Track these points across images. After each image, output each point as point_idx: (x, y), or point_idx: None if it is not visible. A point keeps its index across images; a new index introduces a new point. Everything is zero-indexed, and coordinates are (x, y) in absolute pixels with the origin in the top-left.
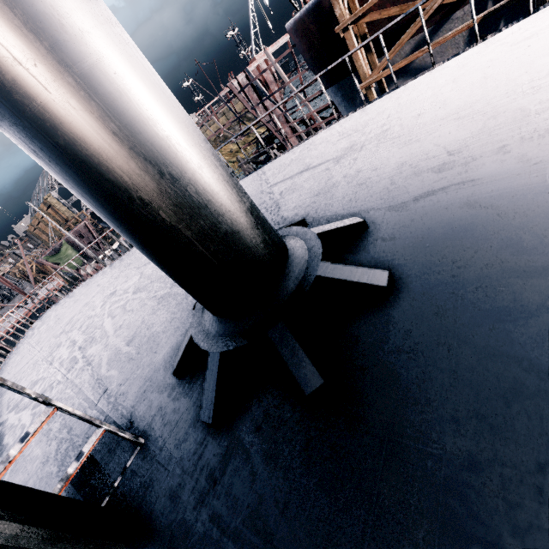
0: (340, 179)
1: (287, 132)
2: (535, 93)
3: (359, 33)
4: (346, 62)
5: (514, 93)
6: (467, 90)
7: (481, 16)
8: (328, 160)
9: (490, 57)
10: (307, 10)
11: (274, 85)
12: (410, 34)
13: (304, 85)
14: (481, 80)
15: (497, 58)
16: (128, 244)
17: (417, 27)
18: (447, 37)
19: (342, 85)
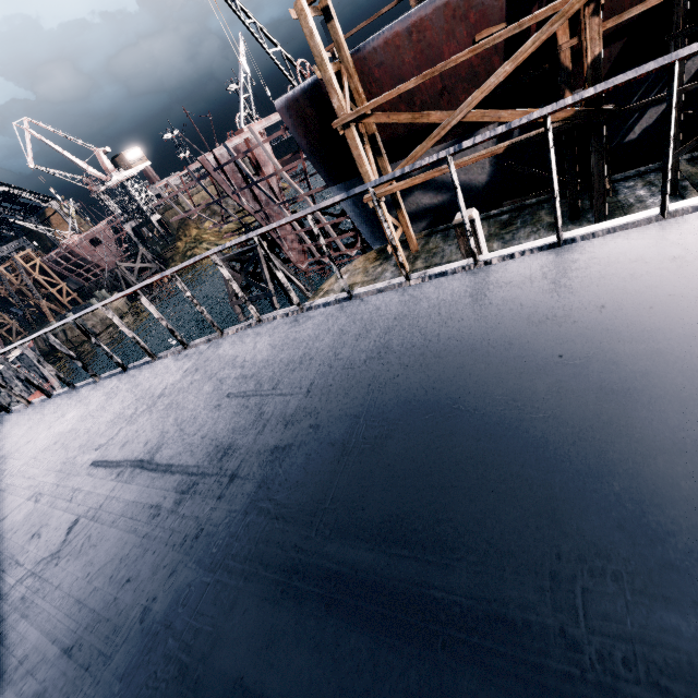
0: (132, 617)
1: (284, 226)
2: (586, 691)
3: (367, 132)
4: (353, 160)
5: (527, 598)
6: (437, 436)
7: (506, 145)
8: (179, 470)
9: (490, 333)
10: (302, 90)
11: (268, 166)
12: (425, 148)
13: (188, 261)
14: (466, 415)
15: (501, 348)
16: (37, 352)
17: (433, 141)
18: (468, 160)
19: (350, 185)
